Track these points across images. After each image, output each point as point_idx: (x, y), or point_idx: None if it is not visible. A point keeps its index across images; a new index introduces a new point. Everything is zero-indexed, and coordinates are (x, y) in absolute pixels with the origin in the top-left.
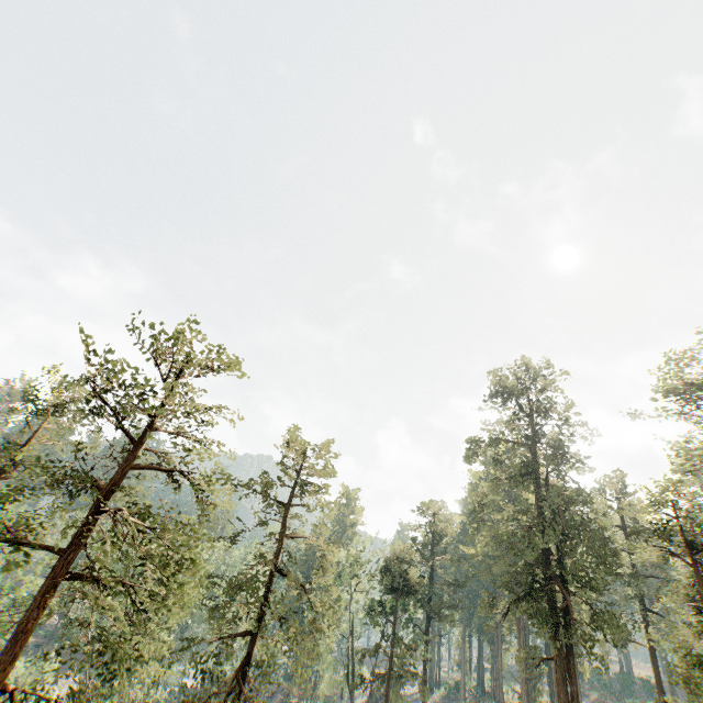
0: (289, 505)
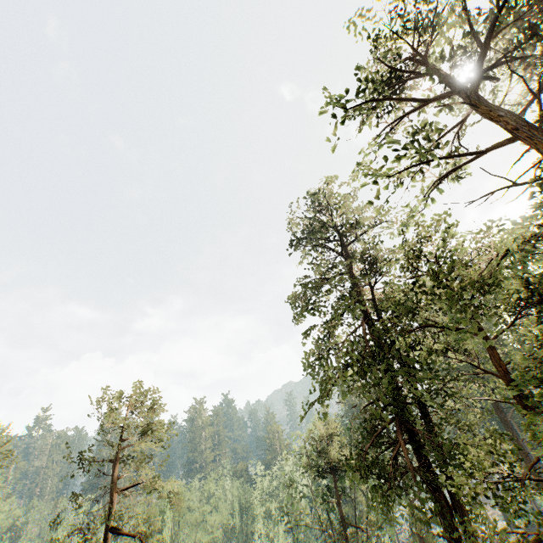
0: (117, 460)
